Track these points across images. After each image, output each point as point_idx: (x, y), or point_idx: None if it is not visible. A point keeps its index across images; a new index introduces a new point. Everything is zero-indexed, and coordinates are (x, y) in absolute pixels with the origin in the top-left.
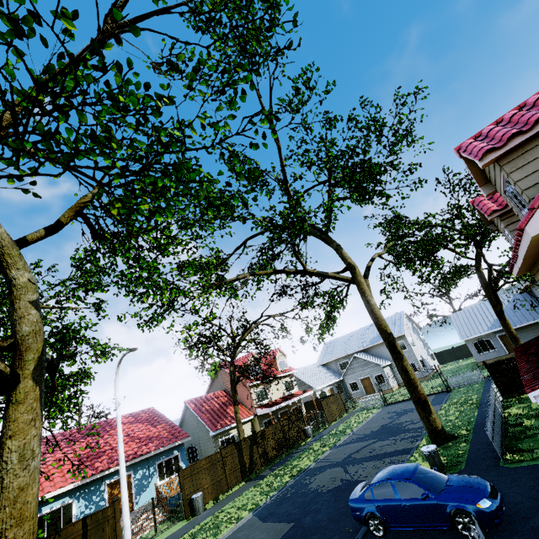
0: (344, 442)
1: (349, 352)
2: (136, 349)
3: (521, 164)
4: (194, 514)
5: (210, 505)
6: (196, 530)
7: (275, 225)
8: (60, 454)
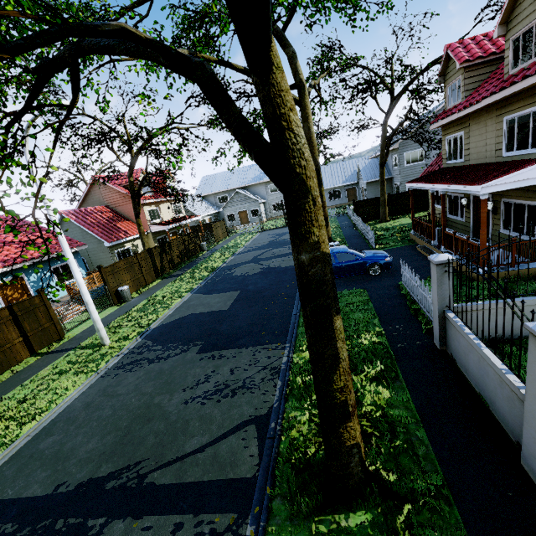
0: (243, 252)
1: (231, 187)
2: None
3: None
4: (122, 302)
5: (136, 295)
6: (139, 308)
7: None
8: None
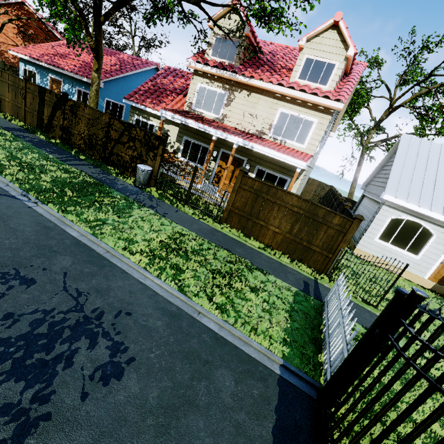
0: None
1: None
2: None
3: None
4: None
5: None
6: None
7: None
8: (65, 48)
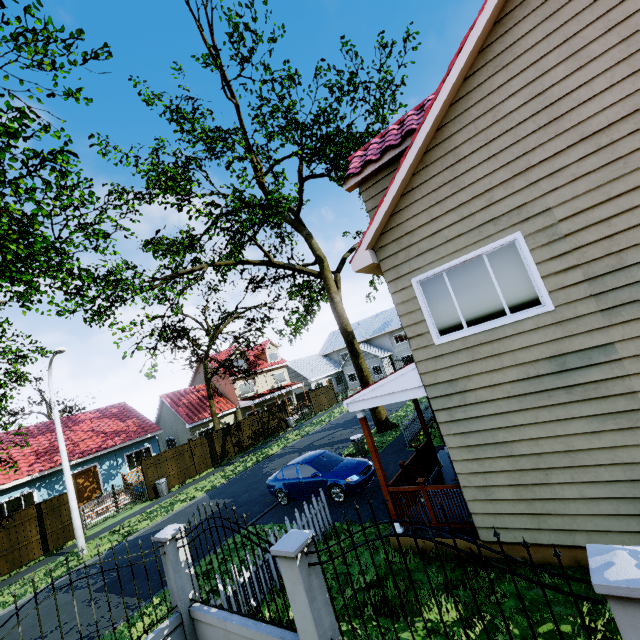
0: (317, 431)
1: None
2: (62, 351)
3: (374, 194)
4: (159, 496)
5: (176, 488)
6: (154, 508)
7: (221, 213)
8: (15, 450)
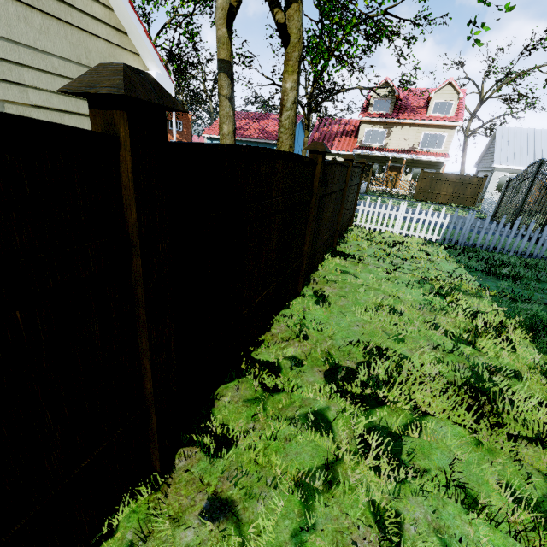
0: None
1: None
2: None
3: None
4: None
5: None
6: None
7: None
8: None
